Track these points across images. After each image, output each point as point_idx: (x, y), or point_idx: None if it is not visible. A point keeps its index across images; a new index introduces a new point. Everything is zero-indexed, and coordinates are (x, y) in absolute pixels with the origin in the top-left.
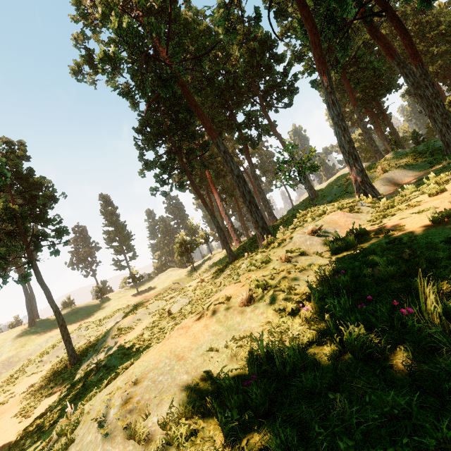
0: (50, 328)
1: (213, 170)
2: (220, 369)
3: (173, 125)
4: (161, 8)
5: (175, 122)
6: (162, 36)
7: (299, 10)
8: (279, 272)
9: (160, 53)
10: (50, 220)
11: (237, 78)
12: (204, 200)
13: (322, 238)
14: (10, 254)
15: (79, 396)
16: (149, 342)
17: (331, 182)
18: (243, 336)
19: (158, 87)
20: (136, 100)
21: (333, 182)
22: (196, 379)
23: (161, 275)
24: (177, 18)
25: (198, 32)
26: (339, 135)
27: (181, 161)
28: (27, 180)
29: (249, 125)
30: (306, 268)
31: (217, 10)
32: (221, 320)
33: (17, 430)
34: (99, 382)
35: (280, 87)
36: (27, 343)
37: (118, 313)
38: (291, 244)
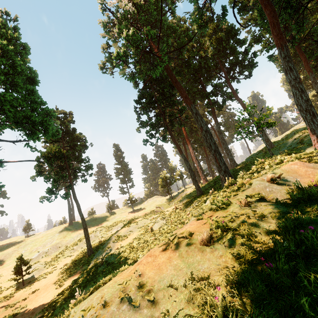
0: (80, 227)
1: (188, 127)
2: (177, 311)
3: (160, 96)
4: (155, 20)
5: (161, 95)
6: (155, 38)
7: (259, 0)
8: (238, 216)
9: (153, 50)
10: (83, 160)
11: (207, 60)
12: (179, 149)
13: (282, 186)
14: (60, 180)
15: (89, 280)
16: (136, 250)
17: (286, 135)
18: (201, 278)
19: (150, 71)
20: (137, 82)
21: (288, 135)
22: (154, 317)
23: (149, 200)
24: (165, 25)
25: (180, 33)
26: (296, 95)
27: (164, 121)
28: (72, 135)
29: (215, 93)
30: (266, 215)
31: (193, 13)
32: (183, 255)
33: (54, 294)
34: (102, 273)
35: (241, 64)
36: (67, 236)
37: (120, 224)
38: (250, 189)
